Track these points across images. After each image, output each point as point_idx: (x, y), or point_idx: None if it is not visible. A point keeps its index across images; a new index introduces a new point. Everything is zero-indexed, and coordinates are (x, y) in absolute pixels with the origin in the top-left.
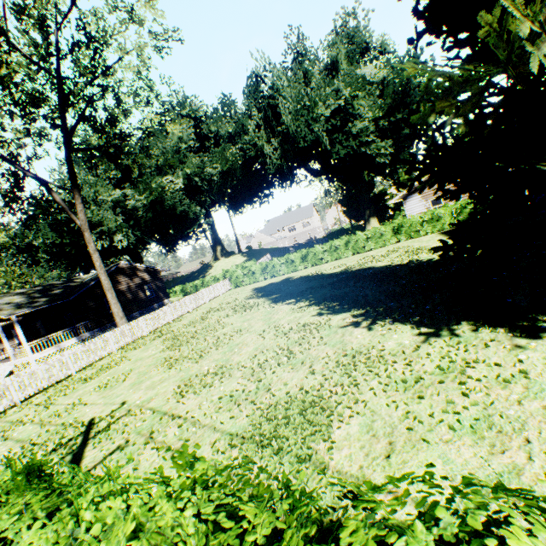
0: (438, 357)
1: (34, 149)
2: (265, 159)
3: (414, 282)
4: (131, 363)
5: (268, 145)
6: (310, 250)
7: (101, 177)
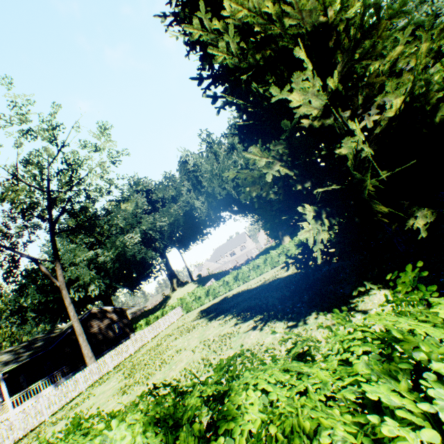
0: (290, 342)
1: (29, 237)
2: (197, 210)
3: (299, 286)
4: (95, 398)
5: (198, 201)
6: (239, 271)
7: (79, 244)
